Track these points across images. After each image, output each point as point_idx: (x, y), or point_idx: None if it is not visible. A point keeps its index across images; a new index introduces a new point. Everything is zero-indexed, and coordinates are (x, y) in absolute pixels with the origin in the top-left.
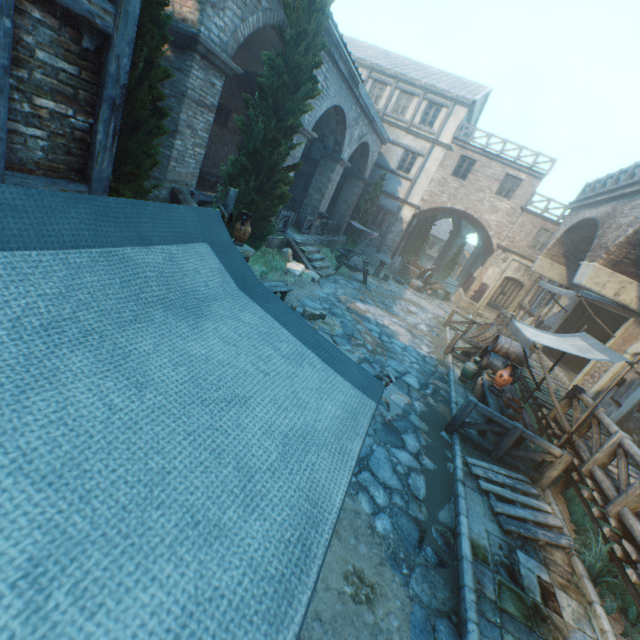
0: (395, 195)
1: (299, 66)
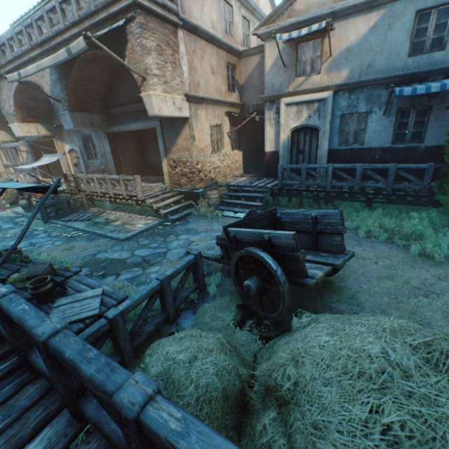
0: None
1: None
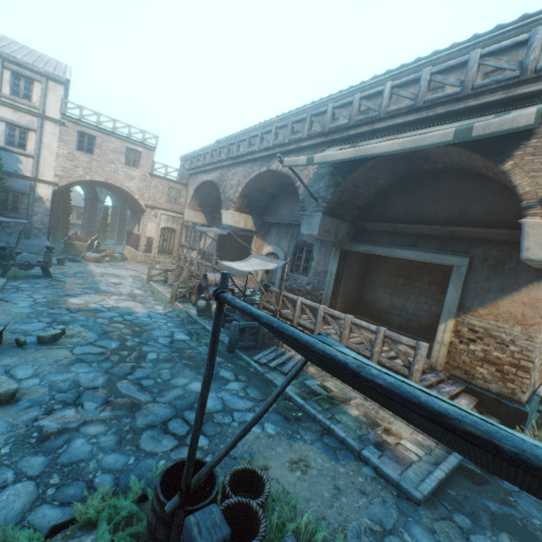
0: (20, 174)
1: None
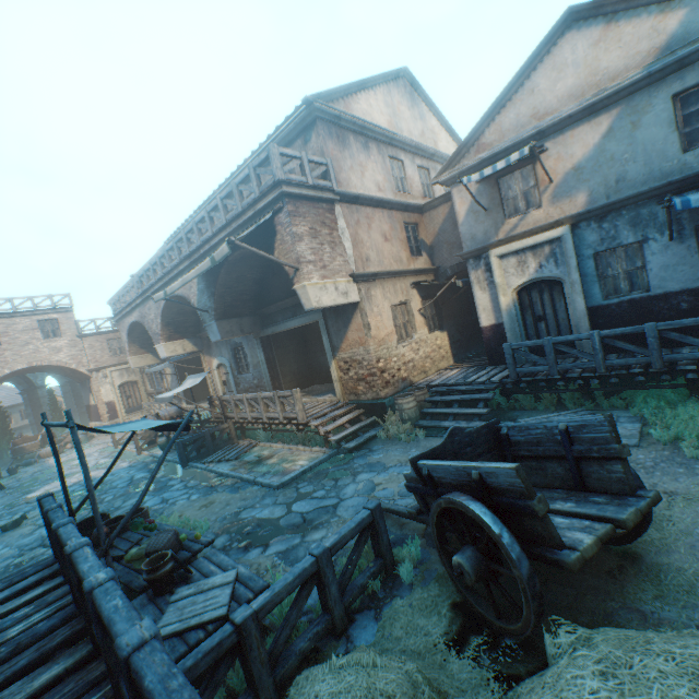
0: None
1: None
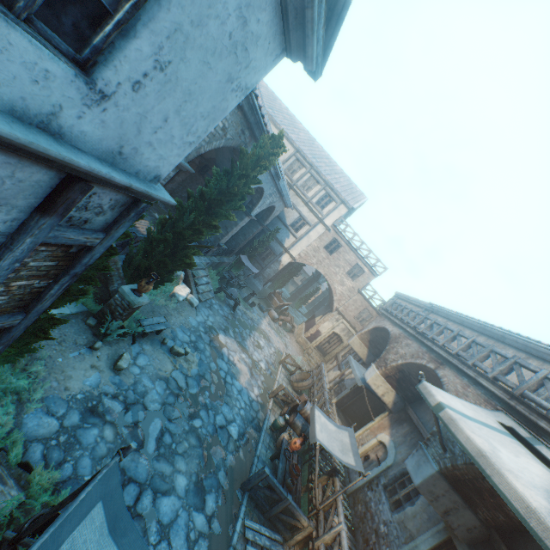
0: (282, 243)
1: (236, 193)
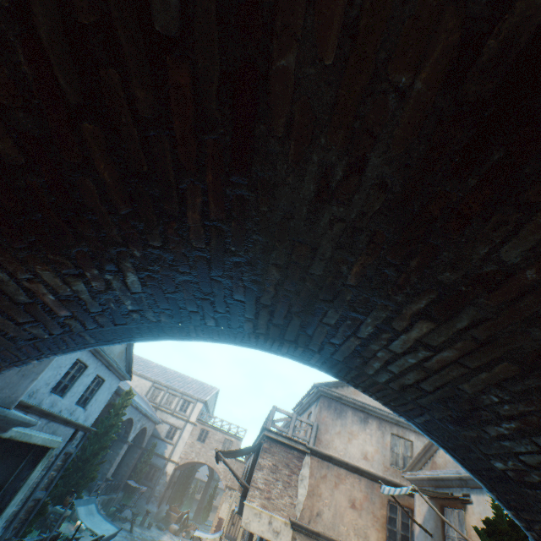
0: (163, 454)
1: (114, 424)
